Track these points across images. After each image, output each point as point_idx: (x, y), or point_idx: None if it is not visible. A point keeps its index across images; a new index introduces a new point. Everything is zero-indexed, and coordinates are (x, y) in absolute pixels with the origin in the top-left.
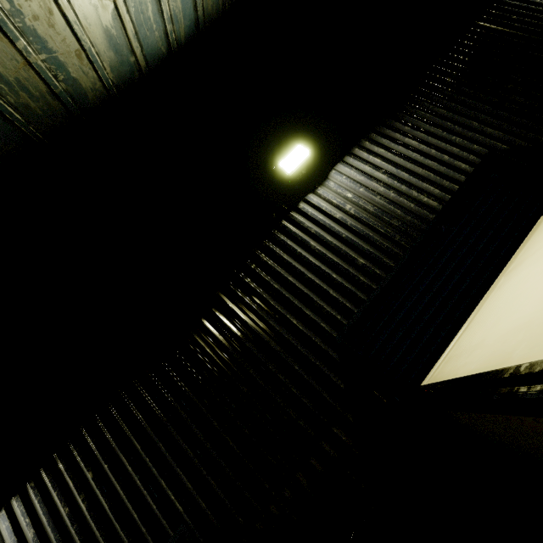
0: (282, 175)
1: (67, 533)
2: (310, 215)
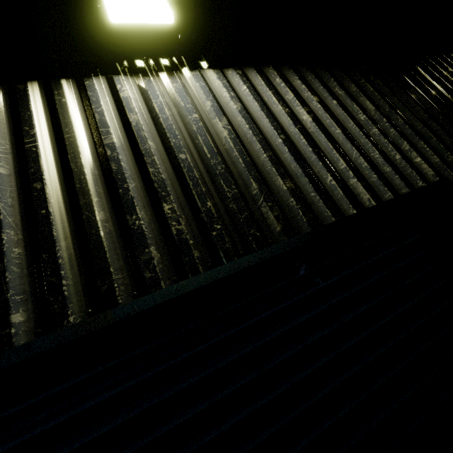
0: None
1: (288, 126)
2: None
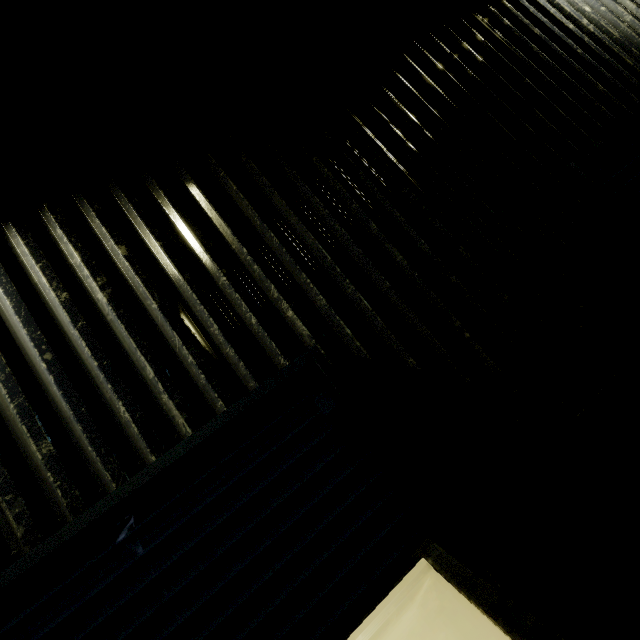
0: None
1: (61, 332)
2: (532, 12)
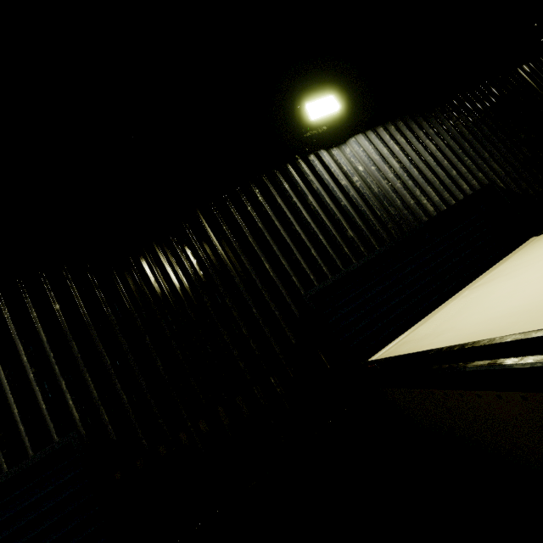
0: (304, 118)
1: None
2: (317, 171)
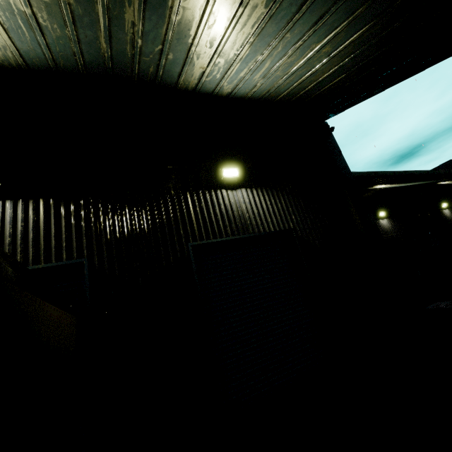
0: None
1: None
2: None
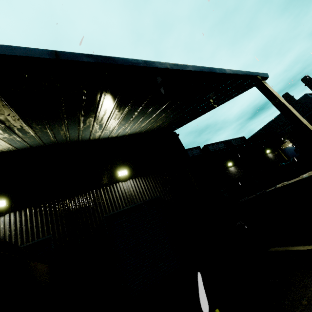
0: None
1: None
2: None
